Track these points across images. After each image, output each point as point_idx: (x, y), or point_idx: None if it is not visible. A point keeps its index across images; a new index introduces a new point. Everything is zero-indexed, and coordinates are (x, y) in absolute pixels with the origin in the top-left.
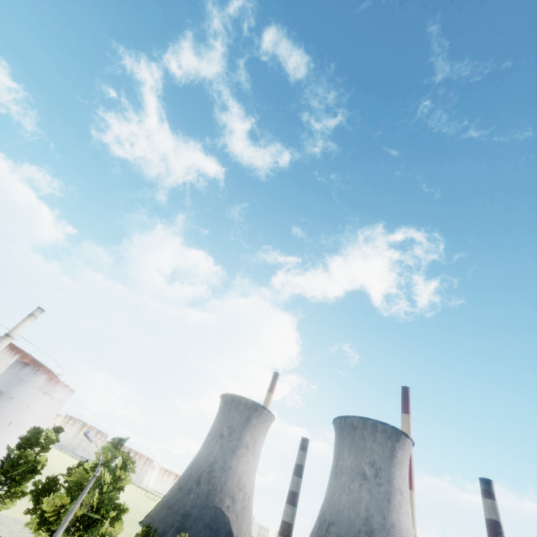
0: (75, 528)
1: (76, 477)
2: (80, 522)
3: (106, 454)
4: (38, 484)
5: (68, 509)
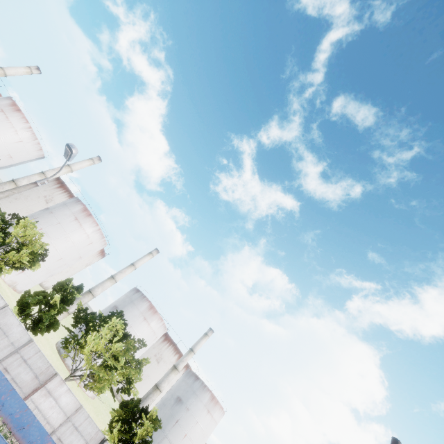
0: None
1: None
2: None
3: None
4: None
5: None
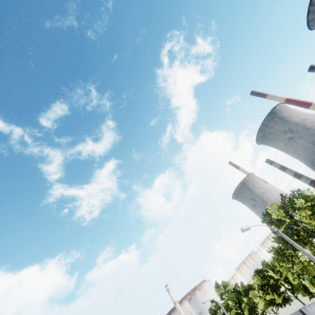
0: (243, 311)
1: (224, 306)
2: (237, 311)
3: (219, 291)
4: None
5: (231, 314)
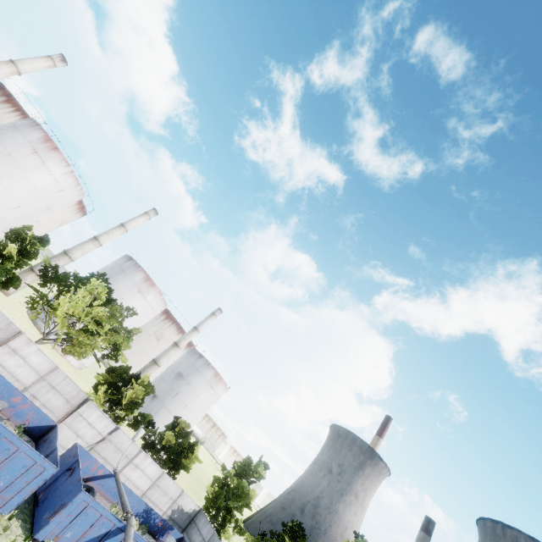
0: None
1: None
2: None
3: None
4: (269, 541)
5: None
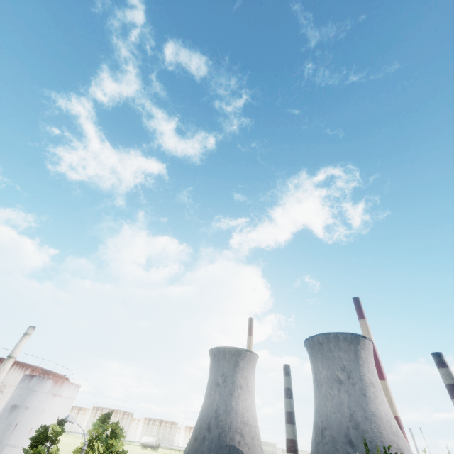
0: None
1: None
2: None
3: (98, 429)
4: None
5: None
